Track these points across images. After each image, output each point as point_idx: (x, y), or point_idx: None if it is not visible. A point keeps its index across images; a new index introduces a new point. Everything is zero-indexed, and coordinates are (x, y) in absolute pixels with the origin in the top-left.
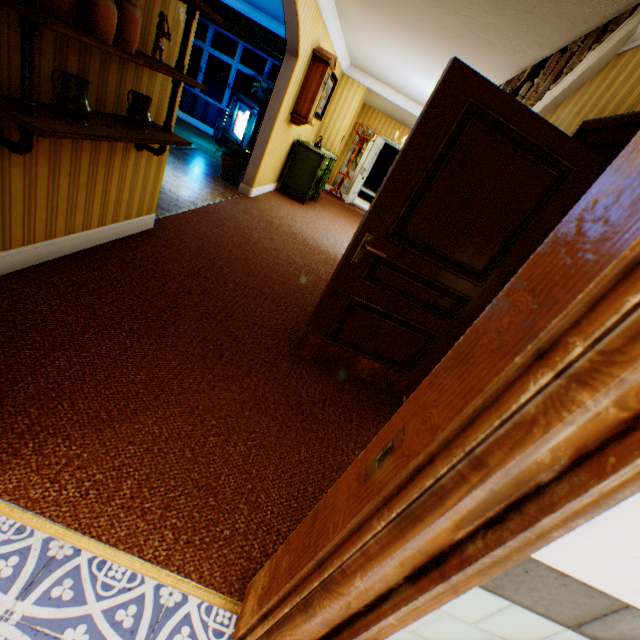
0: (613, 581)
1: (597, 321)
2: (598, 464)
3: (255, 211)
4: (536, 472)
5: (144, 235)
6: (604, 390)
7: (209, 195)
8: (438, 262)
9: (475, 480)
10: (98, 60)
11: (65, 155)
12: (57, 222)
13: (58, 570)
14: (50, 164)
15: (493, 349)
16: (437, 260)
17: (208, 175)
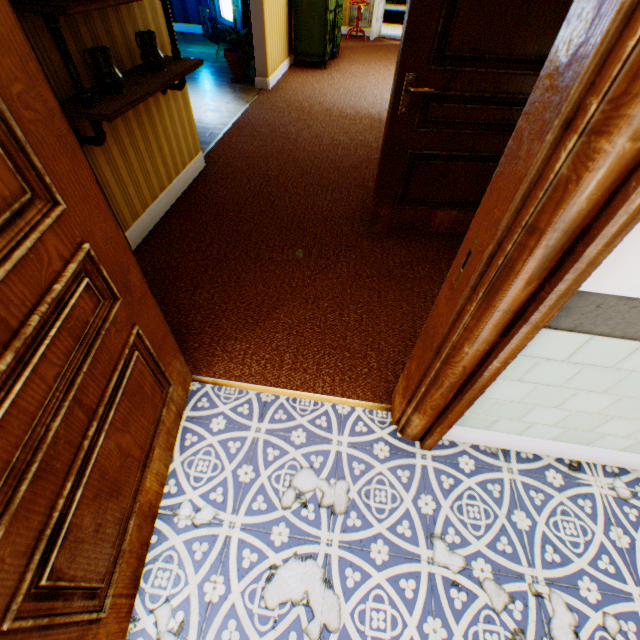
0: None
1: (606, 76)
2: (624, 193)
3: (281, 104)
4: (578, 219)
5: (202, 176)
6: (616, 132)
7: (233, 108)
8: (497, 69)
9: (532, 244)
10: (98, 18)
11: (121, 130)
12: (143, 193)
13: (272, 407)
14: (117, 144)
15: (532, 138)
16: (495, 67)
17: (221, 86)
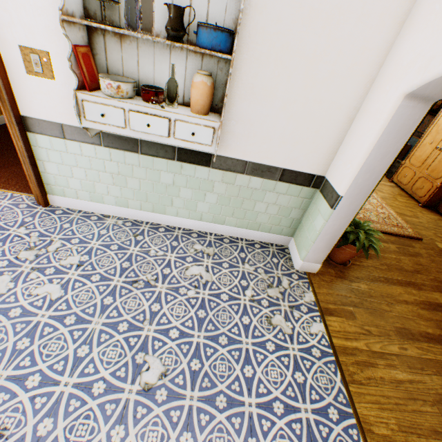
0: (52, 118)
1: None
2: None
3: None
4: None
5: None
6: None
7: None
8: None
9: None
10: None
11: None
12: None
13: None
14: None
15: None
16: None
17: None
